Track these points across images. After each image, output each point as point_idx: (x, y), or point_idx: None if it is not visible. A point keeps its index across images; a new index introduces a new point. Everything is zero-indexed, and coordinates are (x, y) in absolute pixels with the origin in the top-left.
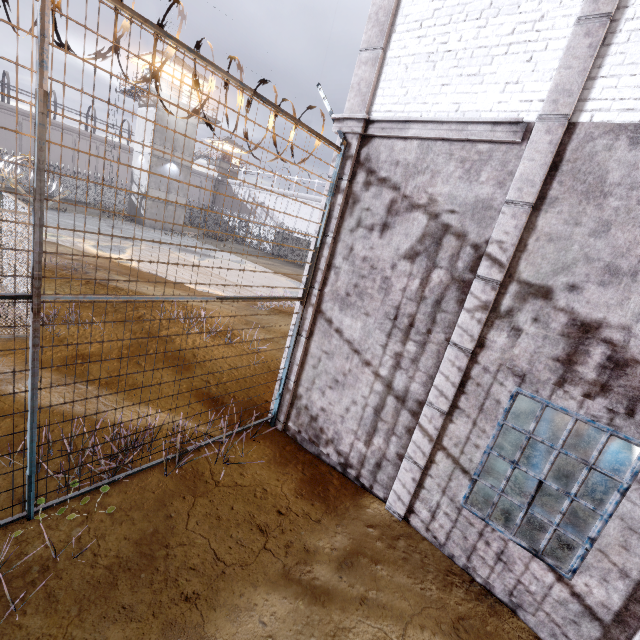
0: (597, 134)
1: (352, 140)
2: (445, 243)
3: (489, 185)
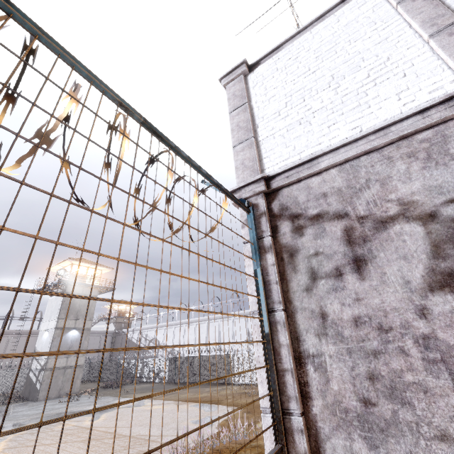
0: None
1: (257, 200)
2: None
3: None
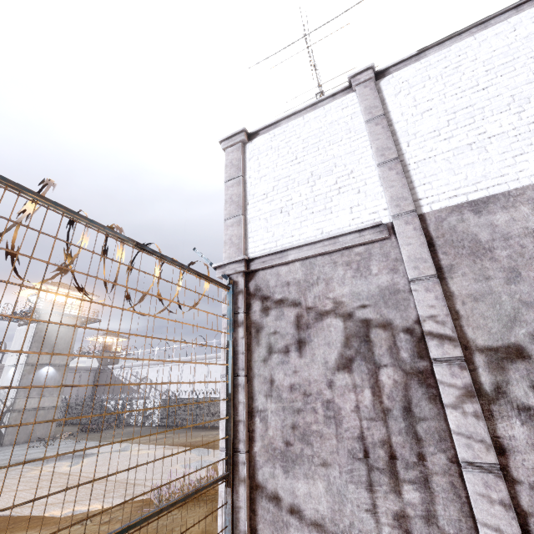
0: (444, 215)
1: (237, 278)
2: (374, 338)
3: (384, 274)
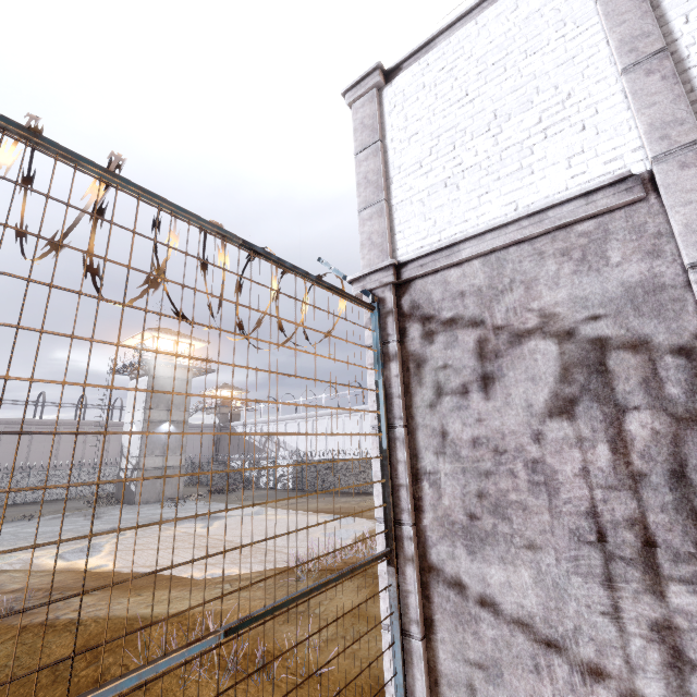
0: None
1: (384, 293)
2: (615, 366)
3: (633, 262)
